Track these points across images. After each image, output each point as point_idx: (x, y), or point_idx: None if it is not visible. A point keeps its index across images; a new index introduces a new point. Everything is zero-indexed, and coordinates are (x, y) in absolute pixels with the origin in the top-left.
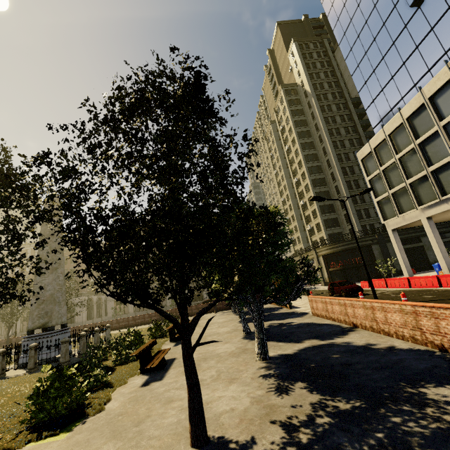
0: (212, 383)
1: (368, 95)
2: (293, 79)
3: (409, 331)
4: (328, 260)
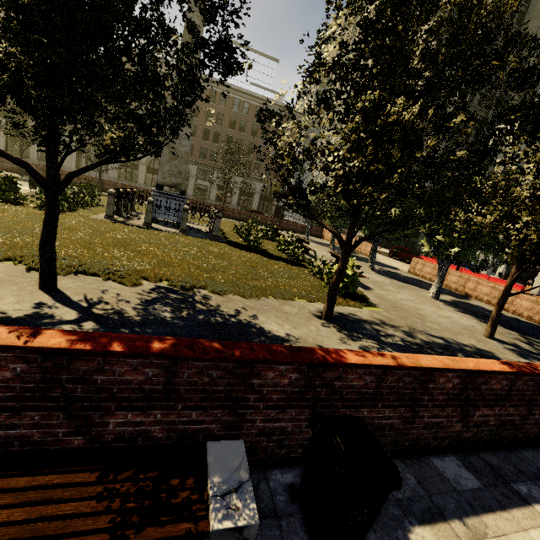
0: (426, 305)
1: None
2: None
3: (530, 313)
4: None
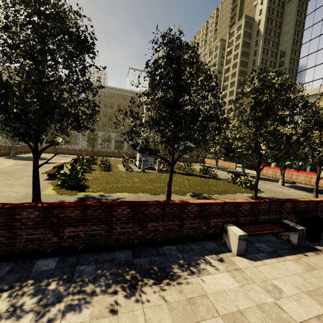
0: (281, 189)
1: (305, 64)
2: (253, 13)
3: None
4: None
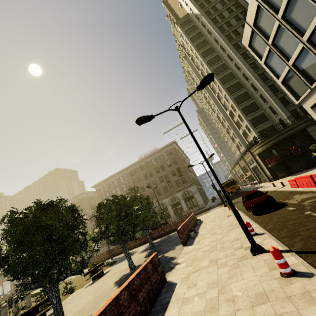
0: None
1: None
2: (185, 11)
3: None
4: (264, 157)
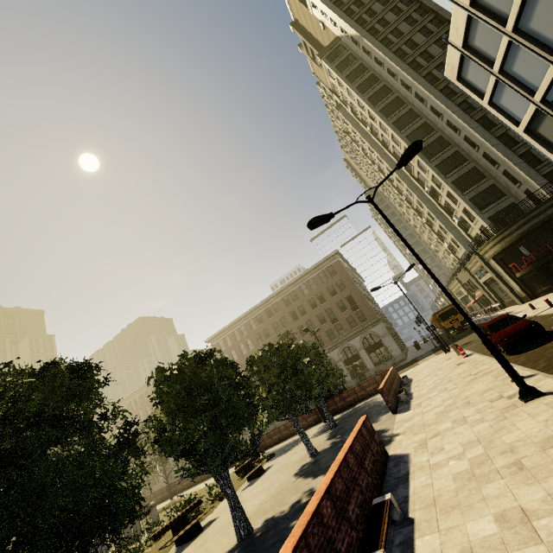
0: None
1: None
2: (332, 34)
3: None
4: (506, 261)
